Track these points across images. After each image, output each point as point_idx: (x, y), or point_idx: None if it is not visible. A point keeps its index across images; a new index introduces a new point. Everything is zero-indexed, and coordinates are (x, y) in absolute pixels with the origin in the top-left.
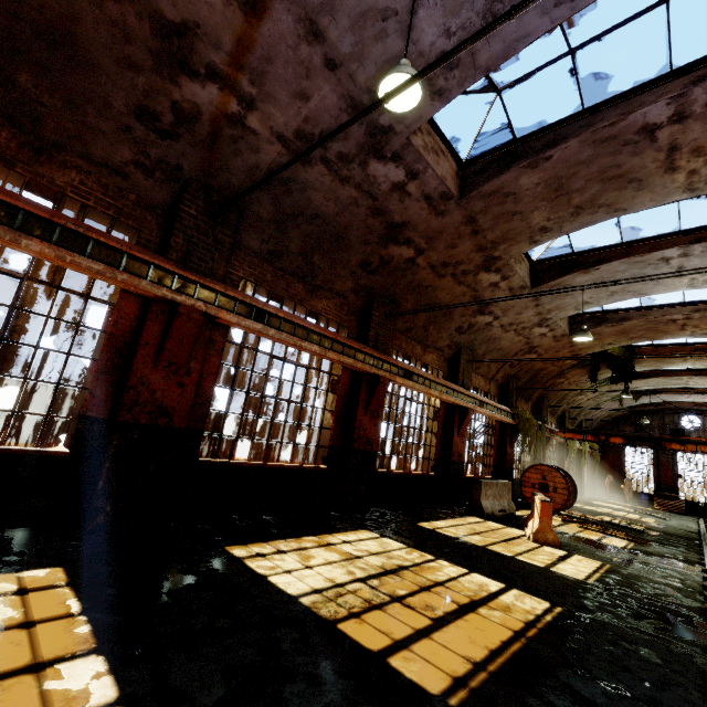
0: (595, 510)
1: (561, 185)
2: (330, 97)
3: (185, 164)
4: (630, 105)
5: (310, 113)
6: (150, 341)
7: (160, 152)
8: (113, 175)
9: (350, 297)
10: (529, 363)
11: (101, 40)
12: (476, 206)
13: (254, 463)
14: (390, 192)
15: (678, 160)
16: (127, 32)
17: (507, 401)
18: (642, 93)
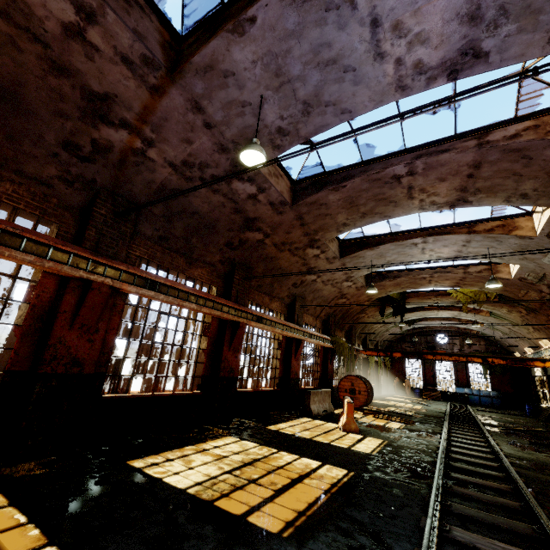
0: (386, 404)
1: (353, 201)
2: (207, 143)
3: (98, 178)
4: (386, 164)
5: (193, 151)
6: (68, 310)
7: (80, 170)
8: (40, 185)
9: (218, 266)
10: (342, 305)
11: (40, 98)
12: (303, 209)
13: (146, 394)
14: (247, 199)
15: (414, 194)
16: (62, 95)
17: (328, 332)
18: (392, 158)
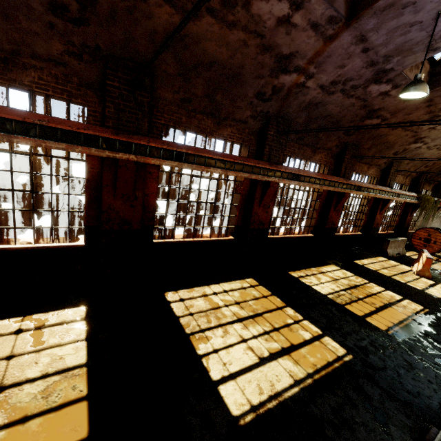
0: None
1: None
2: (358, 63)
3: (270, 110)
4: None
5: (343, 72)
6: (258, 197)
7: (261, 108)
8: (241, 123)
9: (333, 149)
10: (440, 164)
11: (250, 71)
12: (436, 93)
13: (286, 236)
14: (377, 96)
15: None
16: (263, 64)
17: (416, 188)
18: None
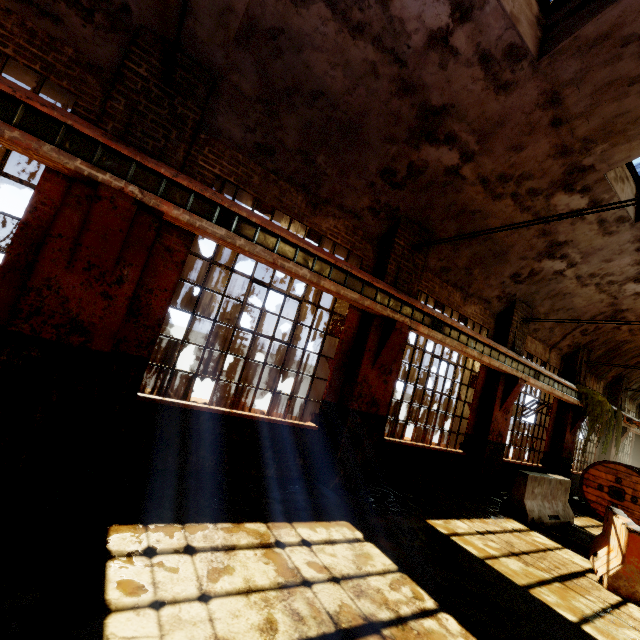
0: None
1: None
2: None
3: (132, 2)
4: None
5: None
6: (66, 234)
7: None
8: (40, 16)
9: (367, 219)
10: (610, 332)
11: None
12: (566, 69)
13: (214, 409)
14: (425, 50)
15: None
16: None
17: (572, 376)
18: None
